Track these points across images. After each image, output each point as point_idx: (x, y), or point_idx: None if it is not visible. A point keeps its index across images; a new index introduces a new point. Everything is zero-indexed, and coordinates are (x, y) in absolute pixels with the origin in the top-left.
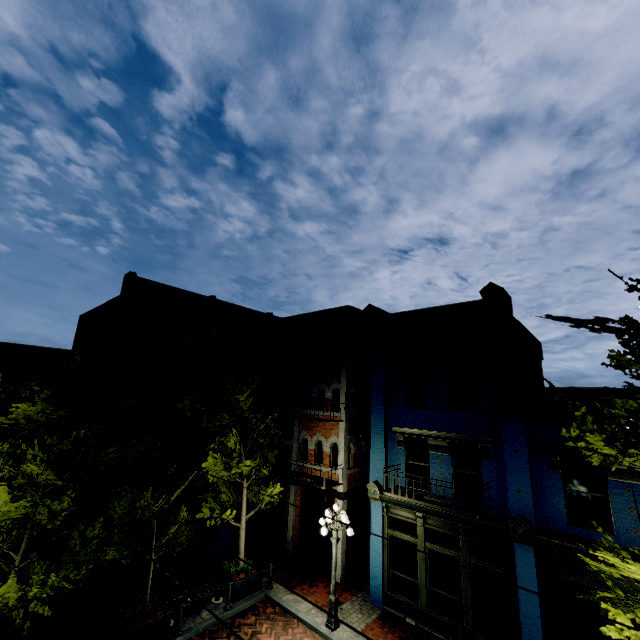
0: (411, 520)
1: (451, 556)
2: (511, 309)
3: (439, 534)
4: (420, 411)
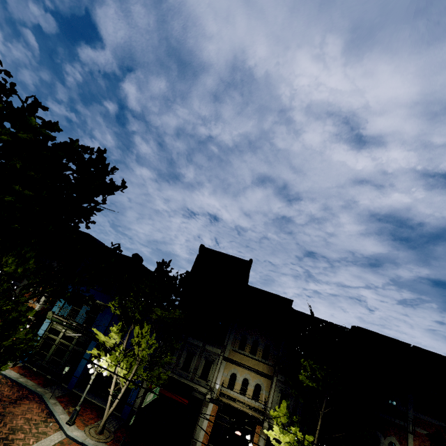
0: (60, 330)
1: (68, 345)
2: (141, 264)
3: (68, 336)
4: (90, 288)
